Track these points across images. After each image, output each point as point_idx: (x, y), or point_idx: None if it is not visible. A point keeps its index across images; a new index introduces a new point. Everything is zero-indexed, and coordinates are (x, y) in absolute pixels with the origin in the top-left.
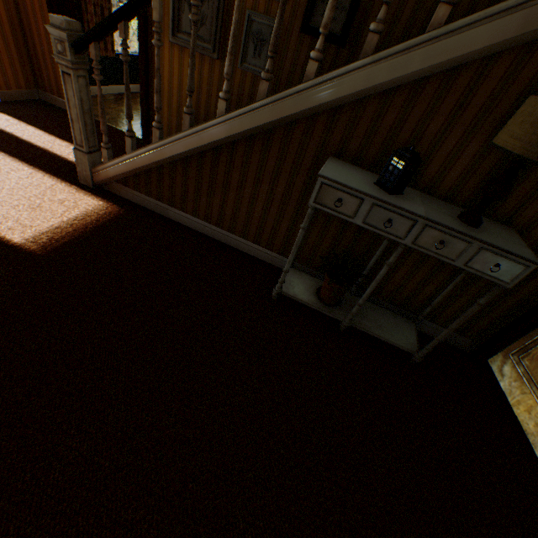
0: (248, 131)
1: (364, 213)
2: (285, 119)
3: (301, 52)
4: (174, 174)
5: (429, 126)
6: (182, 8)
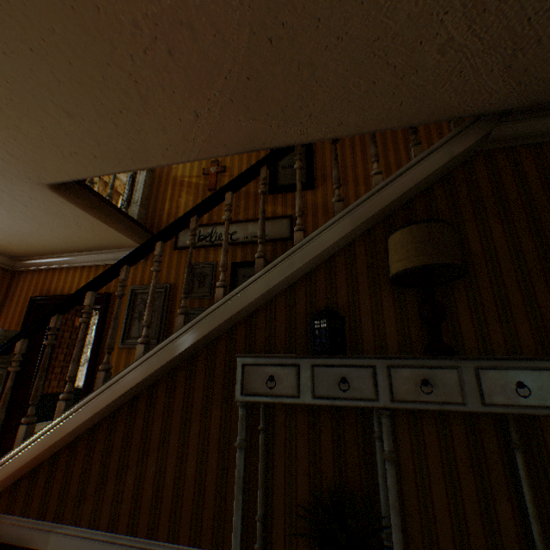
0: (168, 363)
1: (308, 383)
2: (205, 339)
3: None
4: (74, 457)
5: (337, 299)
6: (134, 322)
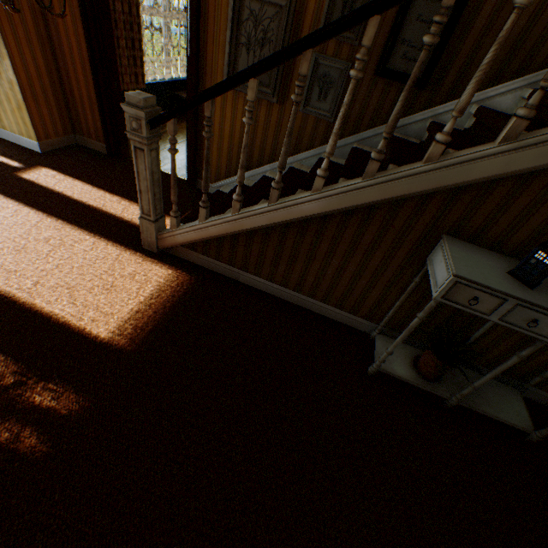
0: (347, 207)
1: (503, 312)
2: (394, 198)
3: (373, 94)
4: (250, 242)
5: None
6: (239, 52)
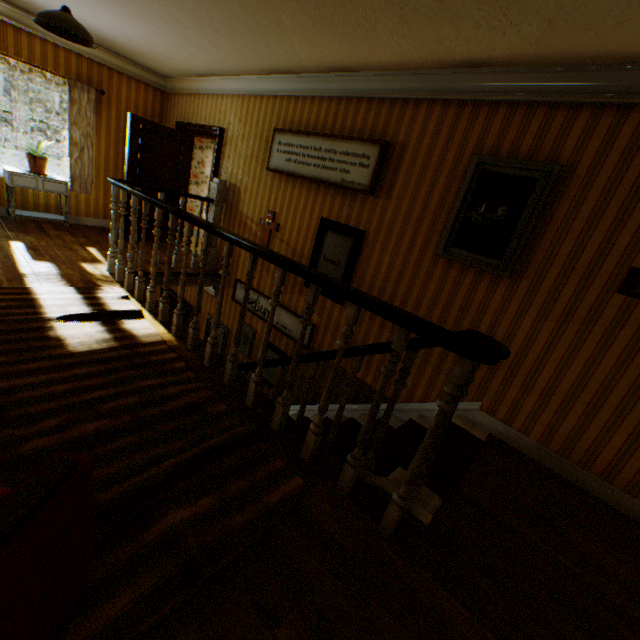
0: None
1: None
2: None
3: None
4: None
5: None
6: None
